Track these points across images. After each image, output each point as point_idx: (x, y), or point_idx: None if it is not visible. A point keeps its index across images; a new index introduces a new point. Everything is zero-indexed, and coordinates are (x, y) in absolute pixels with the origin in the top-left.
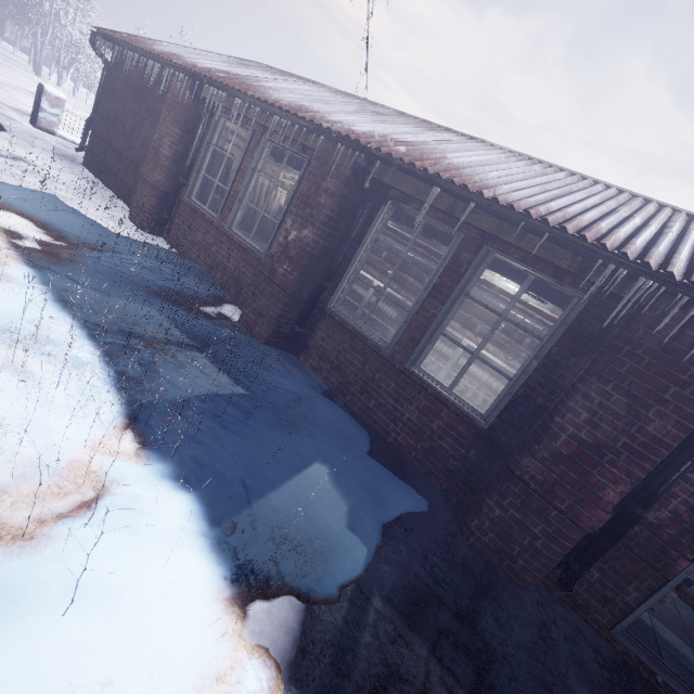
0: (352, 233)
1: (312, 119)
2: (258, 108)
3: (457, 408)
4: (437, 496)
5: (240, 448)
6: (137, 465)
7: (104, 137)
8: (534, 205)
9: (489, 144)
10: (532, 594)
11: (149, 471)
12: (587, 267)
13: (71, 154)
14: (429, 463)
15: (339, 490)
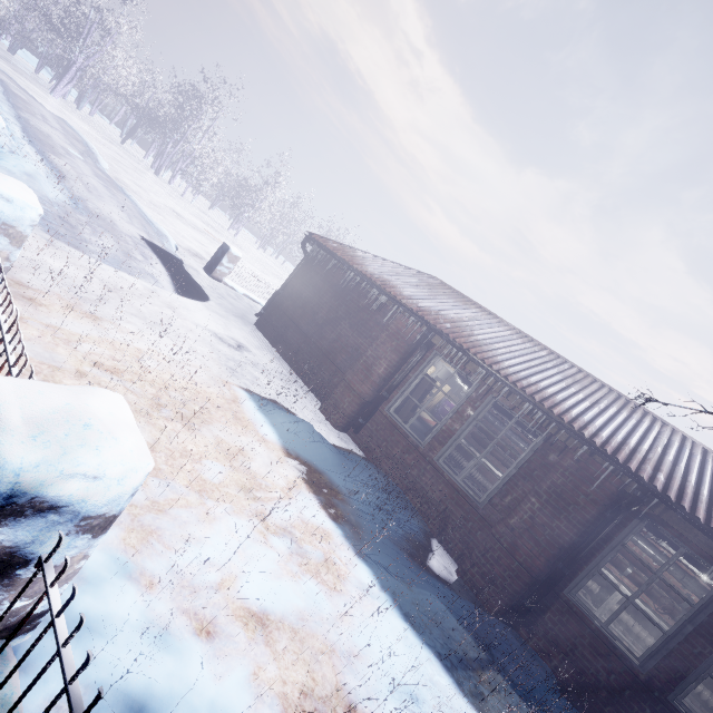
0: (602, 534)
1: (573, 425)
2: (507, 388)
3: None
4: None
5: None
6: None
7: (290, 314)
8: None
9: (680, 432)
10: None
11: None
12: None
13: (240, 308)
14: None
15: None
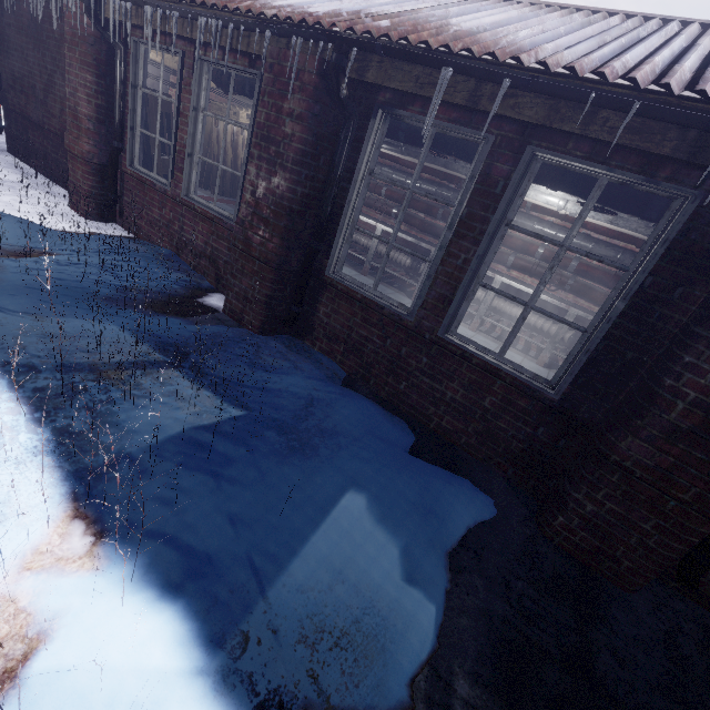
0: (338, 169)
1: (249, 8)
2: (175, 13)
3: (513, 378)
4: (502, 487)
5: (239, 504)
6: (91, 577)
7: (18, 109)
8: (600, 64)
9: (502, 1)
10: (644, 596)
11: (109, 581)
12: (706, 145)
13: None
14: (486, 448)
15: (383, 527)
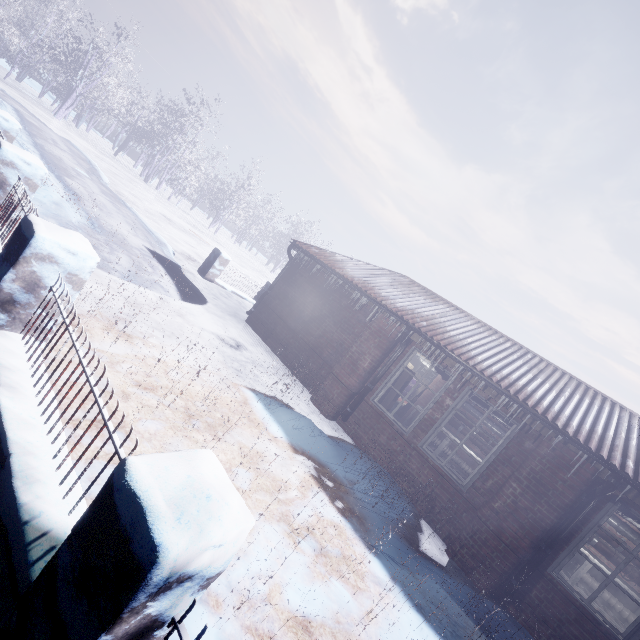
0: (580, 516)
1: (547, 416)
2: (484, 382)
3: None
4: None
5: None
6: None
7: (278, 312)
8: None
9: (637, 416)
10: None
11: None
12: None
13: (231, 306)
14: None
15: None
